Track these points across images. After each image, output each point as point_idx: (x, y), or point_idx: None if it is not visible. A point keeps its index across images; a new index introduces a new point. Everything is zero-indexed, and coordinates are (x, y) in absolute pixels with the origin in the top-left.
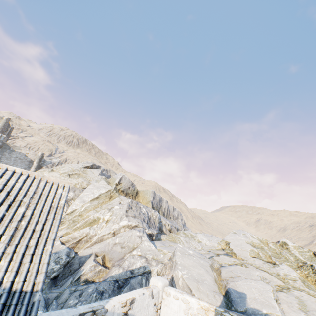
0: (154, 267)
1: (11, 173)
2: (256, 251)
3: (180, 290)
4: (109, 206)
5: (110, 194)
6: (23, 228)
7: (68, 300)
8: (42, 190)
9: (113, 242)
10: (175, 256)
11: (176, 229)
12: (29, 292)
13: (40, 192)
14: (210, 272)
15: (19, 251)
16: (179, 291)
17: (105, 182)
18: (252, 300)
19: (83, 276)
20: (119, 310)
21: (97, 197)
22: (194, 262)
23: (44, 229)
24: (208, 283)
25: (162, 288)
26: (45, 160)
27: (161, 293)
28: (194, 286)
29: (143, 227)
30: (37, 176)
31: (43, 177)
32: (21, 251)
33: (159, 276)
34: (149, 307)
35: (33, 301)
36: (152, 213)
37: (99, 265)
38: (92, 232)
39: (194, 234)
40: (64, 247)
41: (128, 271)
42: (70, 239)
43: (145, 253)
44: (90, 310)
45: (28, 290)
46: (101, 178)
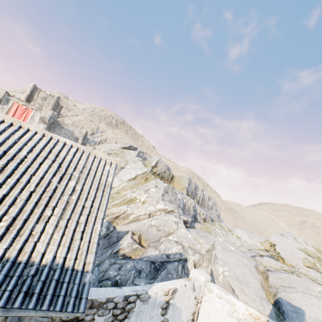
0: (191, 256)
1: (62, 144)
2: (311, 261)
3: (220, 286)
4: (145, 187)
5: (146, 176)
6: (74, 203)
7: (108, 270)
8: (91, 165)
9: (149, 223)
10: (215, 250)
11: (210, 220)
12: (80, 271)
13: (88, 167)
14: (255, 275)
15: (70, 226)
16: (223, 289)
17: (142, 164)
18: (313, 320)
19: (121, 250)
20: (161, 298)
21: (133, 177)
22: (237, 260)
23: (93, 207)
24: (253, 286)
25: (204, 282)
26: (88, 138)
27: (202, 287)
28: (238, 287)
29: (179, 214)
30: (85, 150)
31: (91, 151)
32: (72, 227)
33: (200, 269)
34: (190, 299)
35: (84, 282)
36: (188, 200)
37: (136, 243)
38: (129, 210)
39: (232, 228)
40: (105, 220)
41: (164, 254)
42: (109, 213)
43: (181, 240)
44: (134, 293)
45: (79, 269)
46: (138, 160)
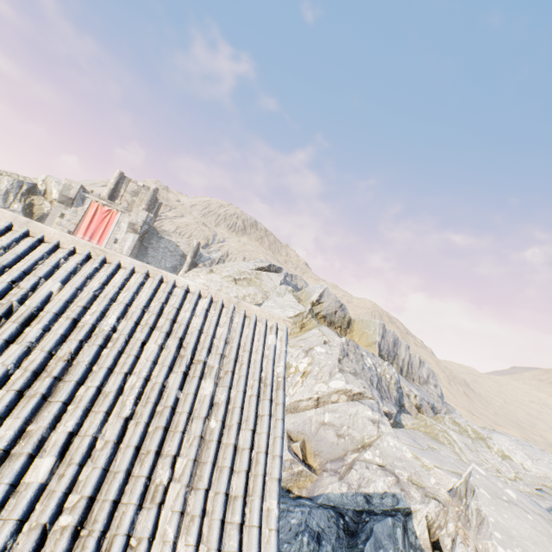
0: (418, 506)
1: (181, 293)
2: None
3: None
4: (302, 342)
5: (302, 321)
6: (214, 441)
7: None
8: (239, 337)
9: (318, 418)
10: (476, 498)
11: (429, 408)
12: None
13: (235, 341)
14: None
15: (212, 510)
16: None
17: (293, 299)
18: None
19: None
20: None
21: None
22: (535, 531)
23: (255, 446)
24: None
25: None
26: (201, 253)
27: None
28: None
29: (376, 401)
30: (226, 302)
31: (237, 303)
32: (218, 513)
33: None
34: None
35: None
36: (384, 368)
37: (299, 461)
38: None
39: (484, 433)
40: None
41: (359, 494)
42: None
43: (391, 463)
44: None
45: None
46: (286, 291)
